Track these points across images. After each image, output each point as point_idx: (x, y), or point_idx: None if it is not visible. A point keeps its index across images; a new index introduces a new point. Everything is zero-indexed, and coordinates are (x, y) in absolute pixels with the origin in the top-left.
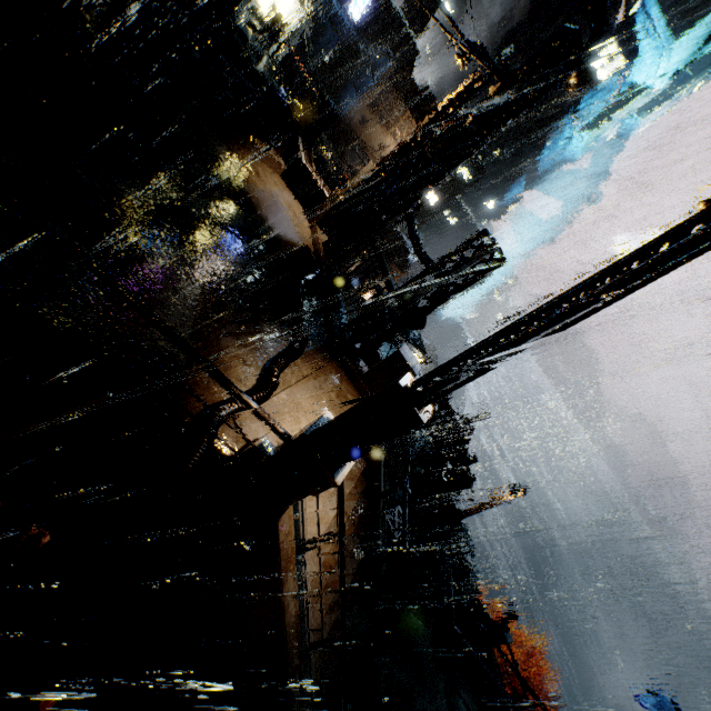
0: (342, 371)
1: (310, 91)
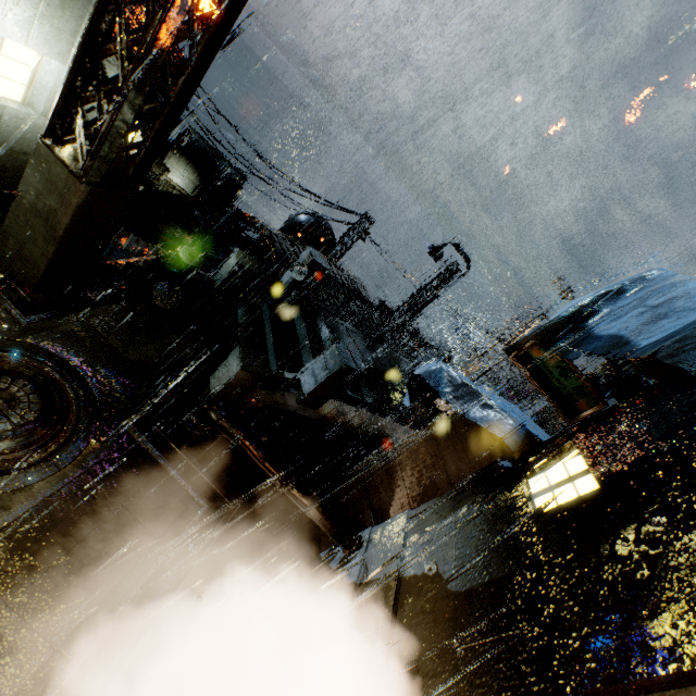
0: None
1: None
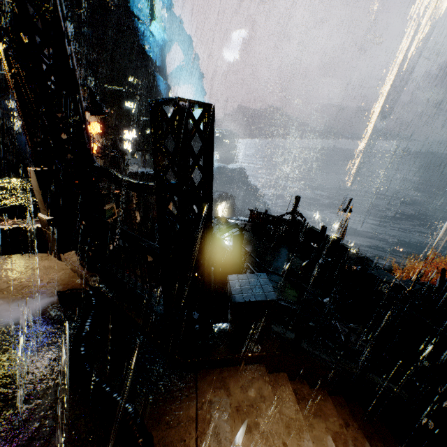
0: (215, 371)
1: (3, 163)
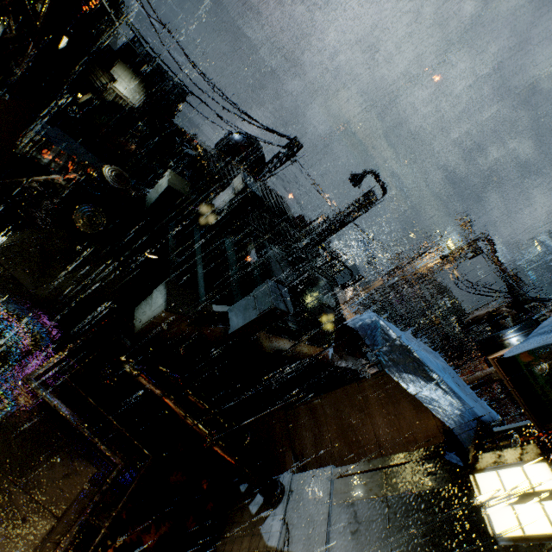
0: None
1: None
